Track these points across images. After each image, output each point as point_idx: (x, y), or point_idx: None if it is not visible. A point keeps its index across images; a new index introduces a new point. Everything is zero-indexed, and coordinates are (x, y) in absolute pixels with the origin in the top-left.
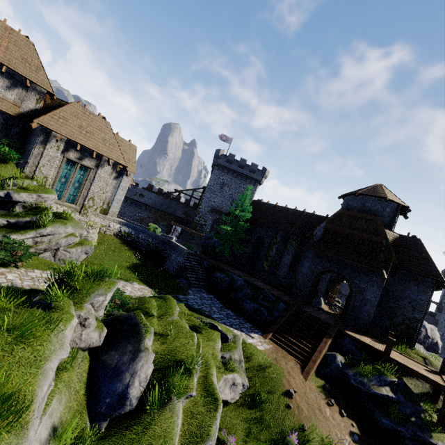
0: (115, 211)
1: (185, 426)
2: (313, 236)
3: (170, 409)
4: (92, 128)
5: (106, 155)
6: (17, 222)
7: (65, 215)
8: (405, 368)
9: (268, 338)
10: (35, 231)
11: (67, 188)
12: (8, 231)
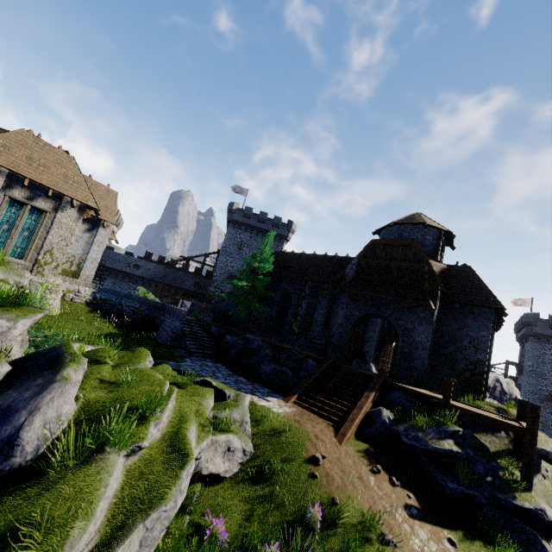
0: (89, 274)
1: (125, 491)
2: (345, 276)
3: (98, 464)
4: (48, 161)
5: (68, 194)
6: None
7: None
8: (470, 414)
9: (292, 401)
10: None
11: (11, 238)
12: None
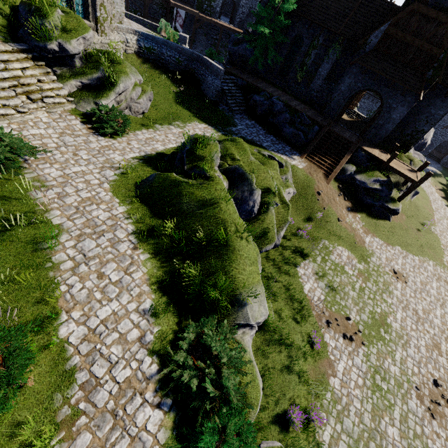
0: (120, 12)
1: (276, 218)
2: (366, 44)
3: (270, 213)
4: None
5: None
6: (90, 82)
7: (115, 59)
8: (395, 171)
9: (304, 158)
10: (113, 91)
11: None
12: (92, 95)
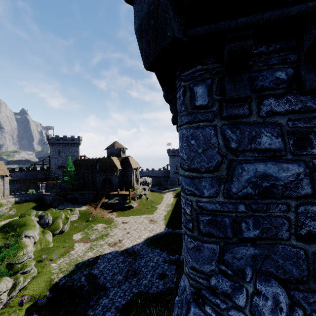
0: (7, 194)
1: (63, 223)
2: (97, 169)
3: (58, 222)
4: None
5: None
6: None
7: None
8: (122, 194)
9: (88, 205)
10: None
11: None
12: None
